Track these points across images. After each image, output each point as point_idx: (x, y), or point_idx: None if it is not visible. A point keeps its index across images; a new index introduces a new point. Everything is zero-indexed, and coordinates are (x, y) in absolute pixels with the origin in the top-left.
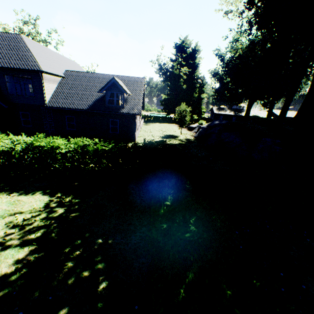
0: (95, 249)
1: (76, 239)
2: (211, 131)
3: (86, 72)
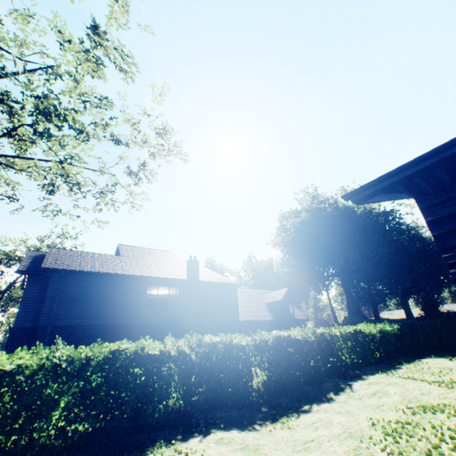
0: None
1: None
2: None
3: None
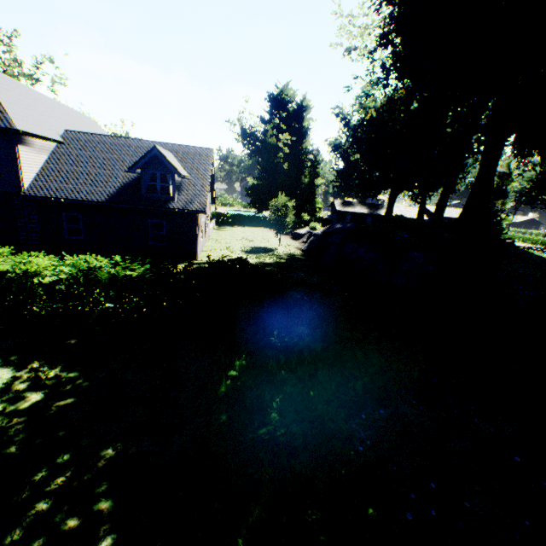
0: (98, 469)
1: (60, 453)
2: (329, 240)
3: (106, 136)
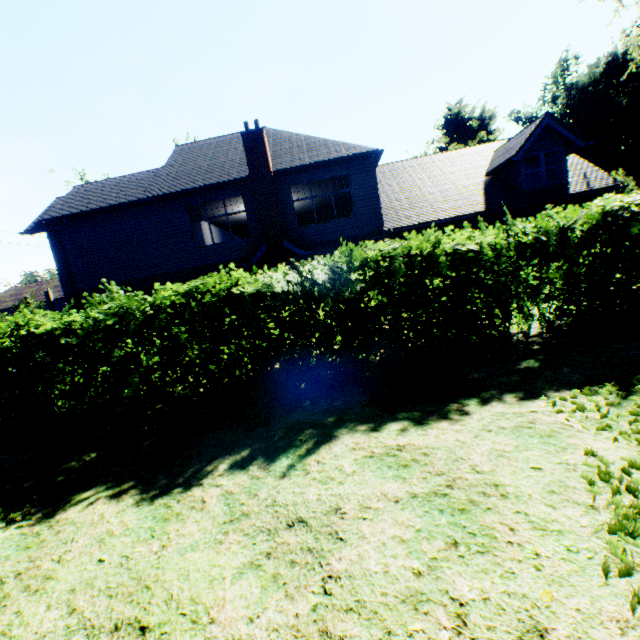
0: None
1: None
2: None
3: (403, 161)
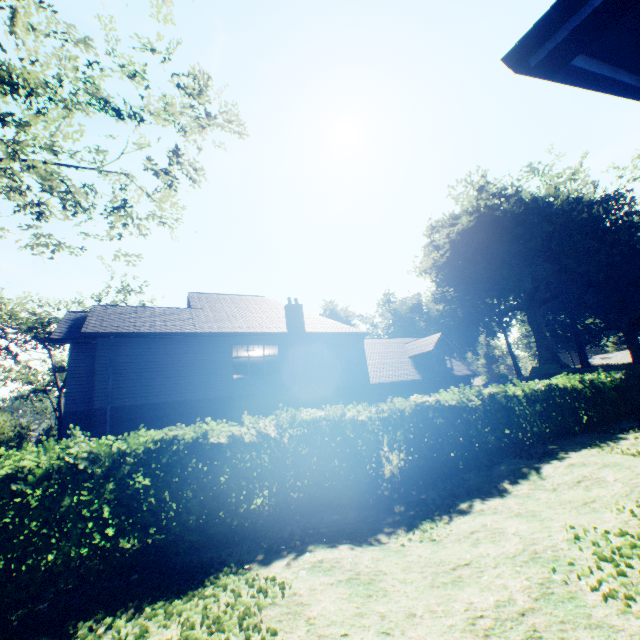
0: None
1: None
2: None
3: None
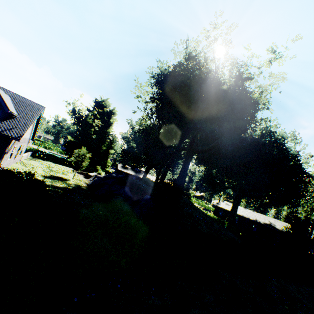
0: None
1: None
2: (106, 181)
3: None
